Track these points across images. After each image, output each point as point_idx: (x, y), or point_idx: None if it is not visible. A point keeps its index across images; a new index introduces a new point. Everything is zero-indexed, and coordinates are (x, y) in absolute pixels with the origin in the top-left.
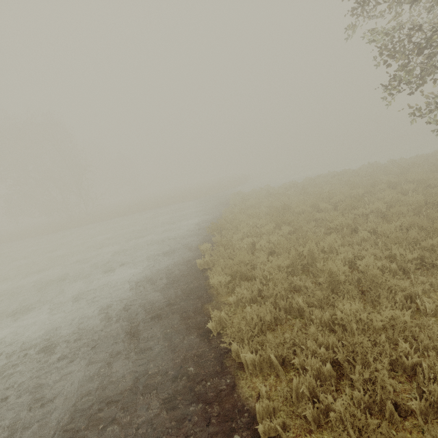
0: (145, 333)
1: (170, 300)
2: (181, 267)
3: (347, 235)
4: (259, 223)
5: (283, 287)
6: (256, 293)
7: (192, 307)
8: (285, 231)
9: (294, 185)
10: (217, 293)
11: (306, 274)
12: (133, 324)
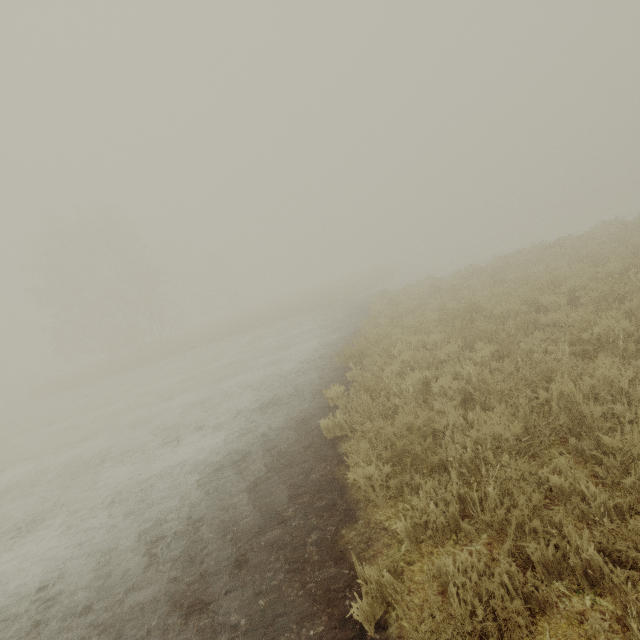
0: (216, 605)
1: (271, 511)
2: (293, 433)
3: (632, 356)
4: (428, 341)
5: (532, 505)
6: (455, 509)
7: (315, 535)
8: (486, 354)
9: (476, 271)
10: (365, 500)
11: (562, 452)
12: (197, 573)
